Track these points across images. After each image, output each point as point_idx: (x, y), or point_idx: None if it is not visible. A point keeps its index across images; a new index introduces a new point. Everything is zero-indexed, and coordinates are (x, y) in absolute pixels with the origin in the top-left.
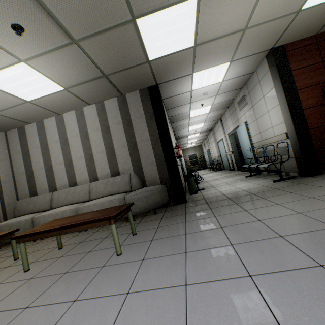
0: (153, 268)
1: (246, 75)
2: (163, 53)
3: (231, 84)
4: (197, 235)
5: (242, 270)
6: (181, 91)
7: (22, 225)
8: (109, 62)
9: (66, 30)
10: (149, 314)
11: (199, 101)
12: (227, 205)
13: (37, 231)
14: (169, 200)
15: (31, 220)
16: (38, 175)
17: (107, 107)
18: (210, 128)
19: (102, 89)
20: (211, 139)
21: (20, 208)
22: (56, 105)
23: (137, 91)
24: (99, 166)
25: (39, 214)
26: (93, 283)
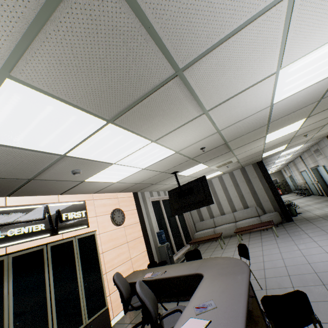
0: (296, 237)
1: (315, 142)
2: (269, 154)
3: (306, 146)
4: (308, 230)
5: (326, 233)
6: (273, 158)
7: (210, 233)
8: (246, 162)
9: (239, 162)
10: (302, 240)
11: (283, 156)
12: (320, 220)
13: (244, 230)
14: (282, 220)
15: (213, 231)
16: (203, 210)
17: (235, 174)
18: (290, 161)
19: (236, 168)
20: (292, 168)
21: (198, 227)
22: (213, 177)
23: (250, 165)
24: (236, 204)
25: (214, 229)
26: (277, 241)
